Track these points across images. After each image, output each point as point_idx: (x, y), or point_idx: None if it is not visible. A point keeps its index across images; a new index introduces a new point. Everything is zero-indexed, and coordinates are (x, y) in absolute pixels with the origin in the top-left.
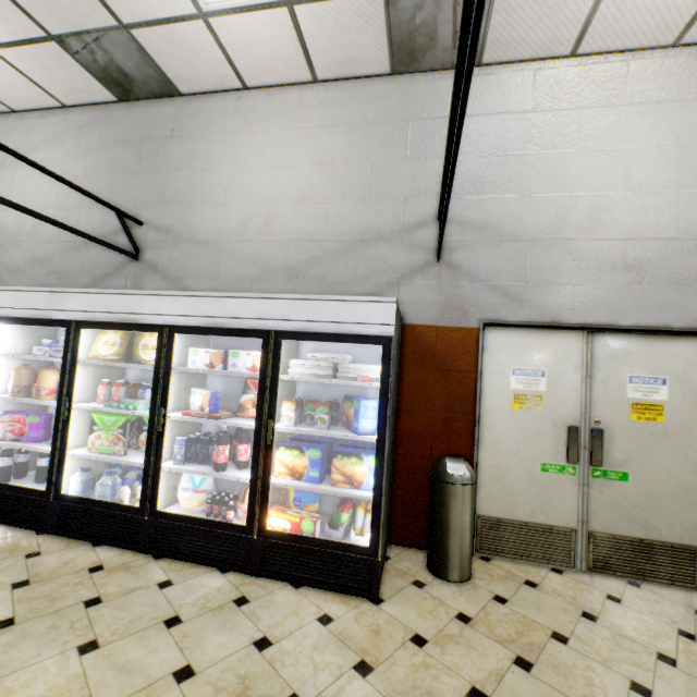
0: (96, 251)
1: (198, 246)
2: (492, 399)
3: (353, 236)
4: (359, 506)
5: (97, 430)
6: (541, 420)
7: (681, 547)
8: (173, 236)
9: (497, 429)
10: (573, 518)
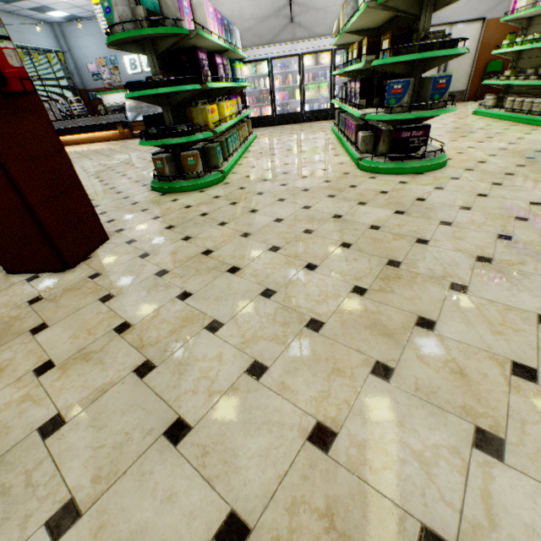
0: (272, 21)
1: (317, 11)
2: None
3: None
4: None
5: (310, 91)
6: None
7: (460, 91)
8: (306, 8)
9: None
10: None
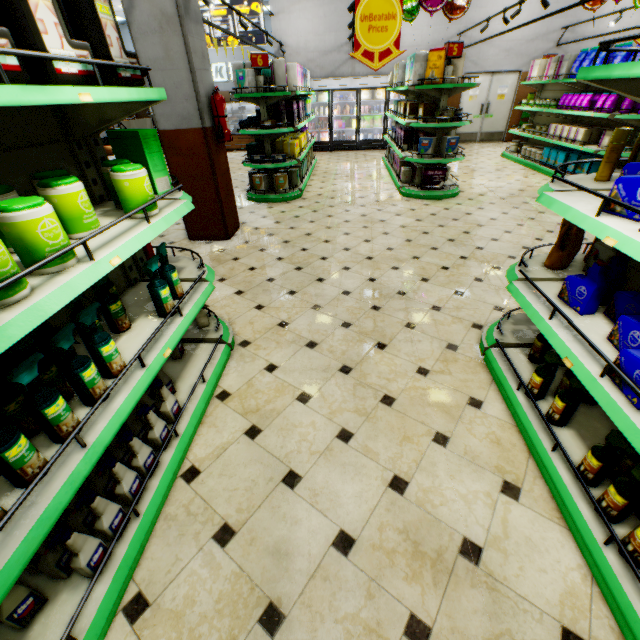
0: (334, 55)
1: None
2: (464, 99)
3: (430, 44)
4: None
5: (365, 122)
6: (475, 104)
7: (500, 133)
8: None
9: (464, 108)
10: (478, 130)
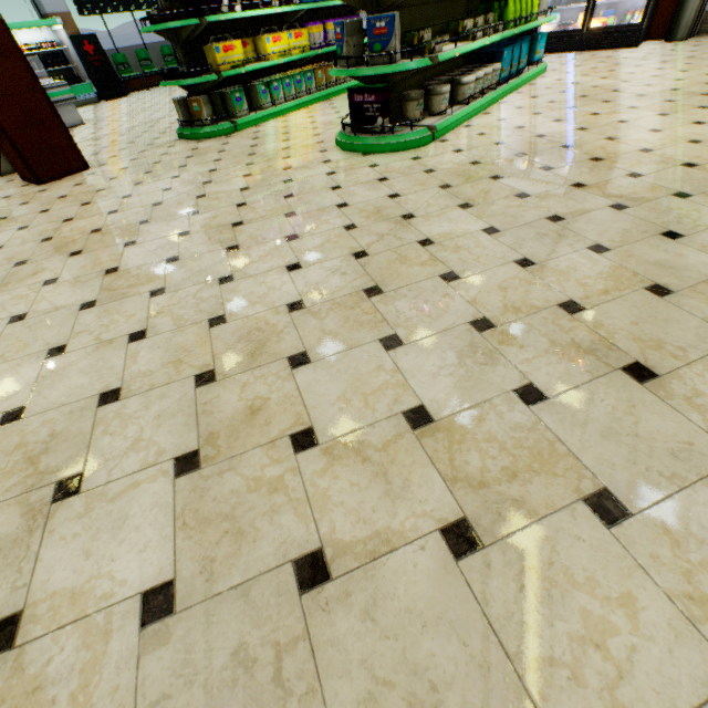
0: None
1: None
2: None
3: None
4: (636, 12)
5: None
6: None
7: None
8: None
9: None
10: None
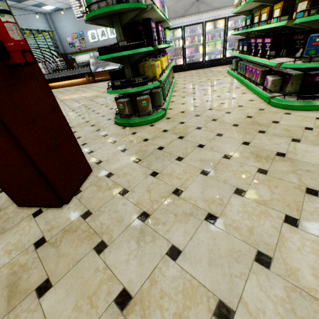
0: (184, 1)
1: None
2: None
3: None
4: None
5: (209, 46)
6: None
7: None
8: None
9: None
10: None
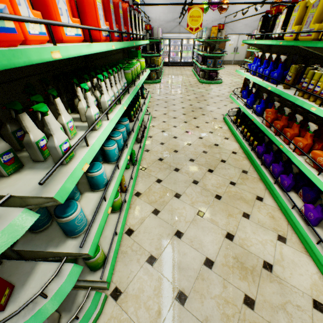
0: (171, 23)
1: None
2: (227, 45)
3: (213, 20)
4: None
5: (184, 53)
6: (232, 47)
7: (242, 61)
8: (185, 20)
9: (227, 49)
10: (232, 59)
